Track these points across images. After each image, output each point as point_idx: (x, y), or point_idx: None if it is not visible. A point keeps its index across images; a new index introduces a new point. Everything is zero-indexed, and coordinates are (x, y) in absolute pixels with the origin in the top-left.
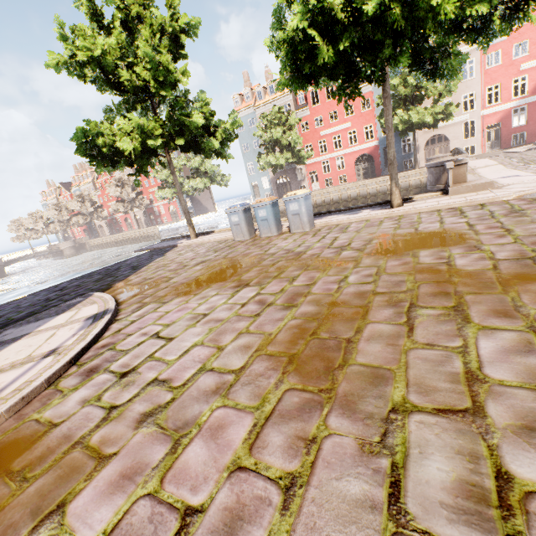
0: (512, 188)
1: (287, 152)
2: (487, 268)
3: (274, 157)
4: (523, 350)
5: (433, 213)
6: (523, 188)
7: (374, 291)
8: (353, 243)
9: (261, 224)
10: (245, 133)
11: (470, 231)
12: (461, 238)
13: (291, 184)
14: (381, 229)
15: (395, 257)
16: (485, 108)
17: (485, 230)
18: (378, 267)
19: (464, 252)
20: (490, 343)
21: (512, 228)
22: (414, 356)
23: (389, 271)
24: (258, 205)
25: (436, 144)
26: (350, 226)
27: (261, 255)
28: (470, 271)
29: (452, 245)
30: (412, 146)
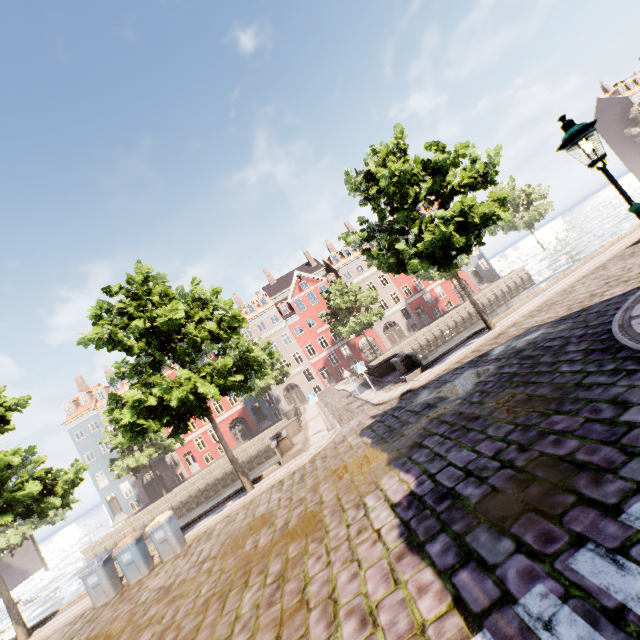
0: (310, 450)
1: (149, 447)
2: (270, 540)
3: (133, 458)
4: (257, 590)
5: (269, 490)
6: (314, 448)
7: (214, 592)
8: (213, 550)
9: (128, 570)
10: (87, 439)
11: (277, 507)
12: (271, 516)
13: (163, 477)
14: (235, 523)
15: (234, 553)
16: (310, 359)
17: (283, 503)
18: (222, 569)
19: (266, 530)
20: (249, 594)
21: (294, 496)
22: (220, 624)
23: (227, 570)
24: (120, 550)
25: (291, 391)
26: (215, 529)
27: (132, 609)
28: (262, 547)
29: (264, 526)
30: (274, 399)
